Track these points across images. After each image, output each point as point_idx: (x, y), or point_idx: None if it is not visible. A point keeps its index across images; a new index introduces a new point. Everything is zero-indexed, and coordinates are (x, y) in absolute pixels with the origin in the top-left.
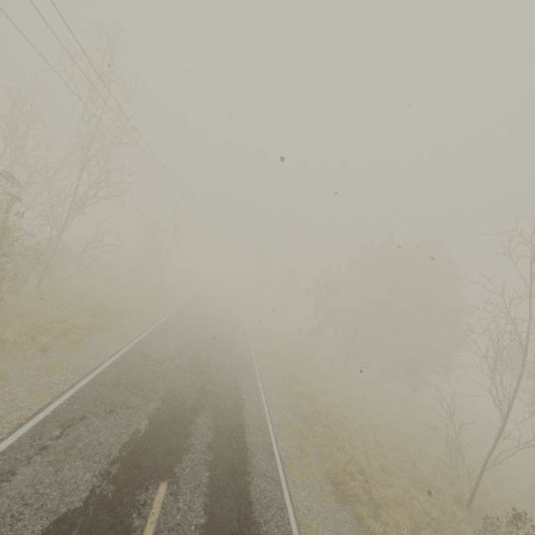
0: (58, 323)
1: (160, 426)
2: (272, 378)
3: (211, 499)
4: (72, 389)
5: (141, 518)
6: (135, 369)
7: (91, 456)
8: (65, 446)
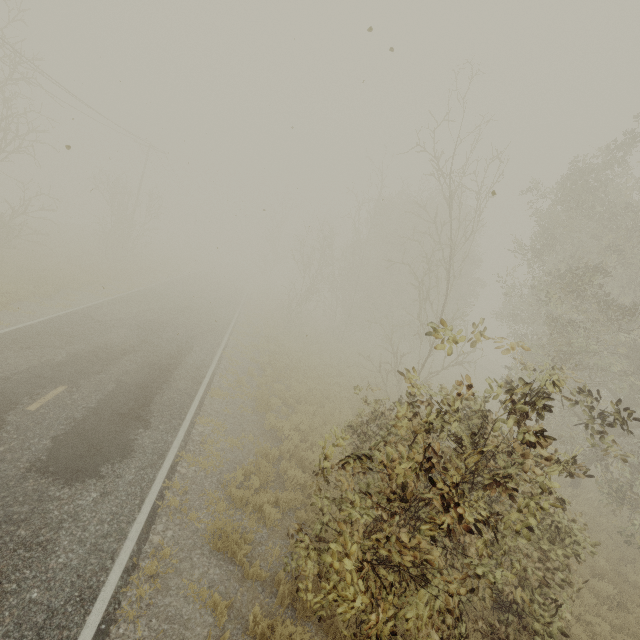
0: None
1: (78, 359)
2: (247, 340)
3: (109, 397)
4: None
5: (31, 400)
6: (69, 325)
7: None
8: None
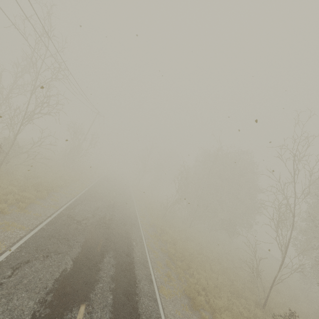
0: (11, 195)
1: (80, 265)
2: (150, 230)
3: (114, 314)
4: (20, 241)
5: None
6: (63, 226)
7: (33, 289)
8: (14, 283)
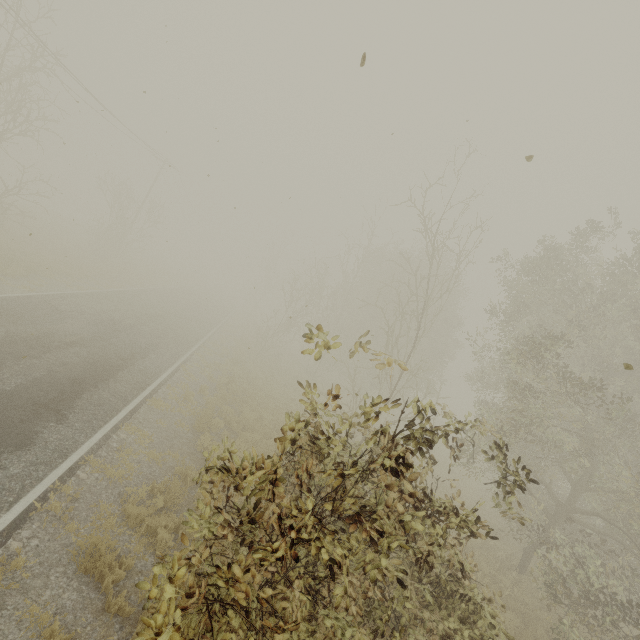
0: None
1: (16, 340)
2: (212, 359)
3: (31, 383)
4: None
5: None
6: (23, 307)
7: None
8: None
